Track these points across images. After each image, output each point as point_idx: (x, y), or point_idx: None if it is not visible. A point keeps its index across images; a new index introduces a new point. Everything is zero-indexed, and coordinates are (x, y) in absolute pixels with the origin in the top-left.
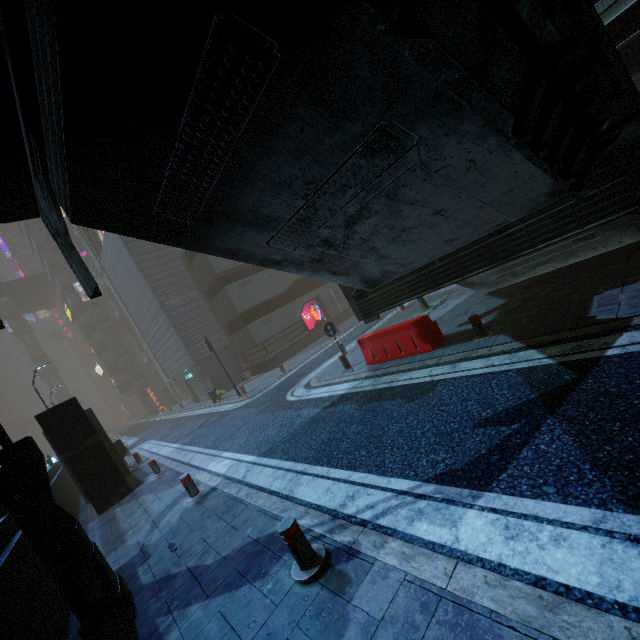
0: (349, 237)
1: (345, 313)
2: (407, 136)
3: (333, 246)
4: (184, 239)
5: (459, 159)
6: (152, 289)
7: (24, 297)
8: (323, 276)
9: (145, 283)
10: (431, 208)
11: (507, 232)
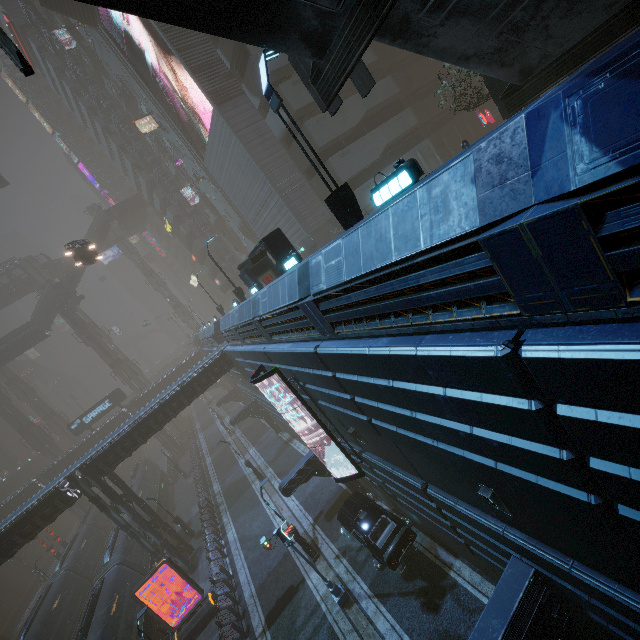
0: (533, 18)
1: None
2: None
3: (517, 31)
4: (421, 42)
5: None
6: (264, 173)
7: (127, 219)
8: (492, 71)
9: (256, 169)
10: None
11: None
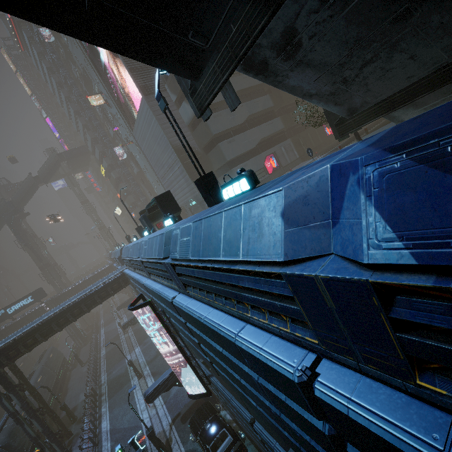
0: (357, 76)
1: (291, 164)
2: (416, 11)
3: (346, 83)
4: (277, 79)
5: (436, 22)
6: (173, 146)
7: (74, 162)
8: (328, 106)
9: (167, 143)
10: (409, 54)
11: (445, 69)
